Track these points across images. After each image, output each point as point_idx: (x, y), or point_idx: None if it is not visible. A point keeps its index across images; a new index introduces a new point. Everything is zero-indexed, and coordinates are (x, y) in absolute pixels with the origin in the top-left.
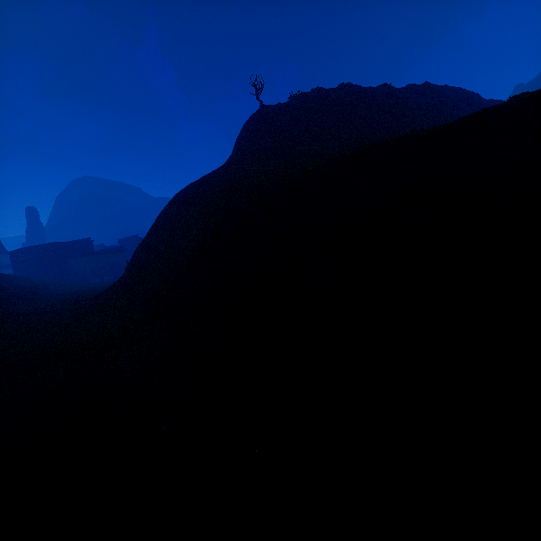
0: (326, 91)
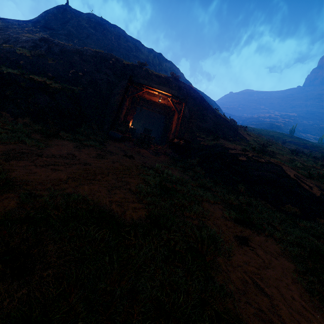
0: (105, 21)
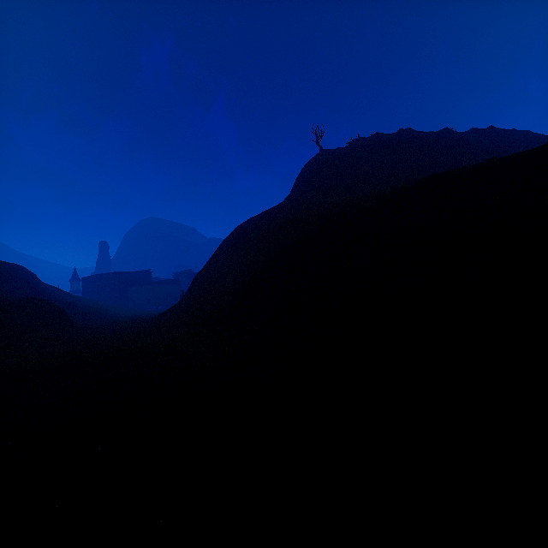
0: (386, 136)
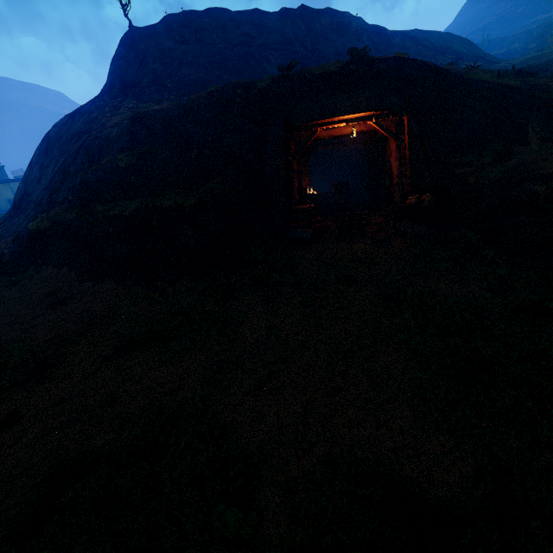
0: (191, 15)
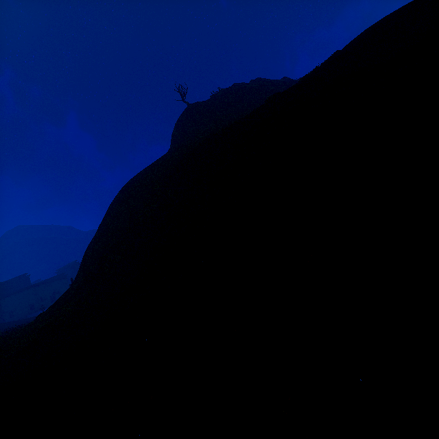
0: (243, 84)
